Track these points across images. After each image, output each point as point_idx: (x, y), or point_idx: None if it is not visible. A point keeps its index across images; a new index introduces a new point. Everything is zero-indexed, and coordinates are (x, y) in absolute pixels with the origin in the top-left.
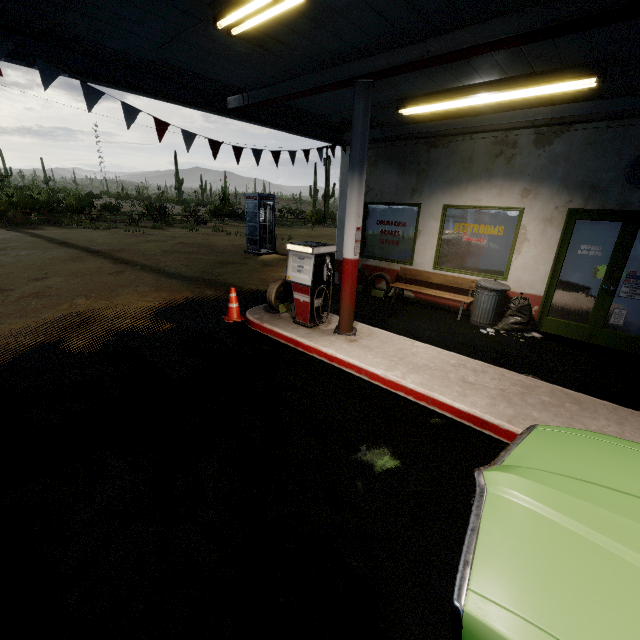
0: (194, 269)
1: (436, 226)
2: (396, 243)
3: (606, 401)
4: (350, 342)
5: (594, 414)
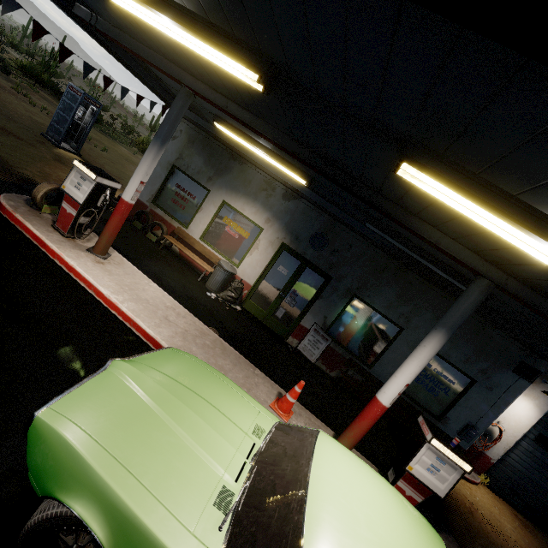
0: None
1: (214, 211)
2: (183, 207)
3: (243, 354)
4: (97, 263)
5: (227, 357)
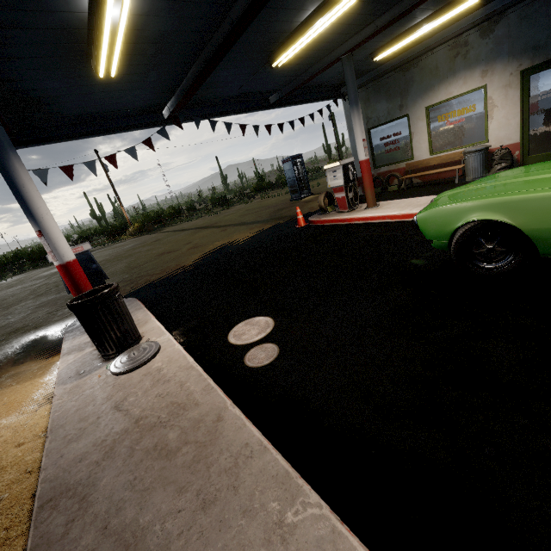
0: (264, 217)
1: (424, 124)
2: (398, 149)
3: None
4: (376, 209)
5: None
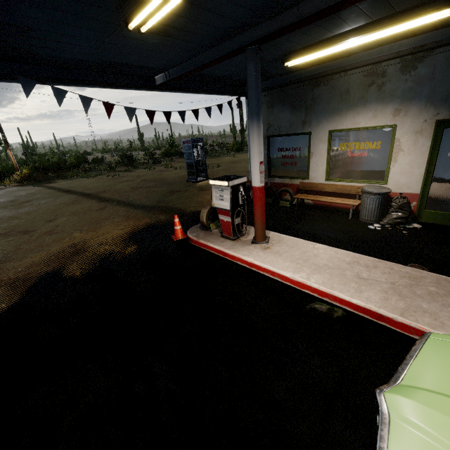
0: (152, 199)
1: (324, 147)
2: (294, 164)
3: None
4: (264, 249)
5: None
